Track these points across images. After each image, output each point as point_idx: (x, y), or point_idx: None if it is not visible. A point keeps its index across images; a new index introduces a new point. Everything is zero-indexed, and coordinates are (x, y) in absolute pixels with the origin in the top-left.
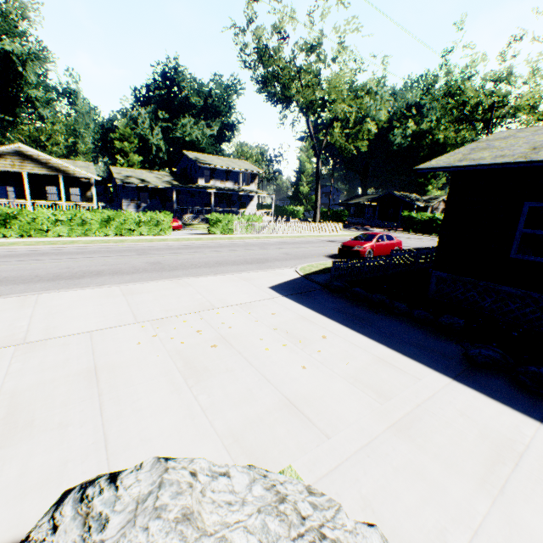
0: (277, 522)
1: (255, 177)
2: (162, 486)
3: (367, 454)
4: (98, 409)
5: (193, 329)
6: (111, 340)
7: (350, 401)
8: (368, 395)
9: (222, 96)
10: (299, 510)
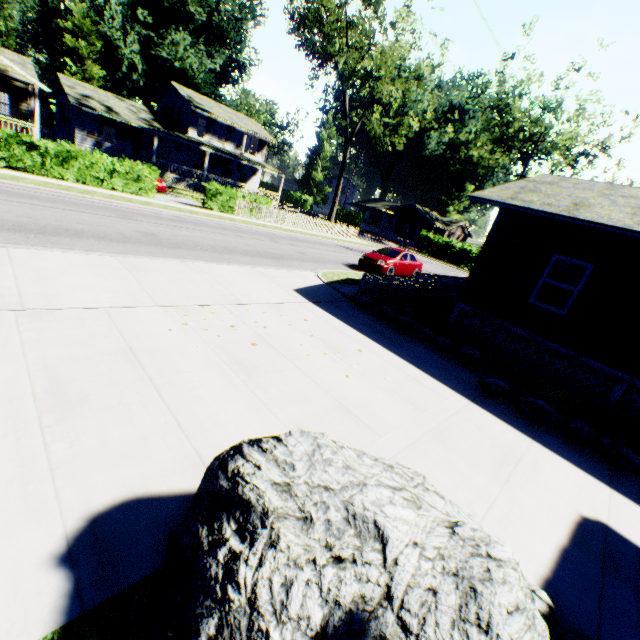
0: (398, 477)
1: (264, 146)
2: (320, 447)
3: (413, 451)
4: (156, 392)
5: (225, 323)
6: (136, 322)
7: (393, 410)
8: (407, 407)
9: (235, 17)
10: (406, 473)
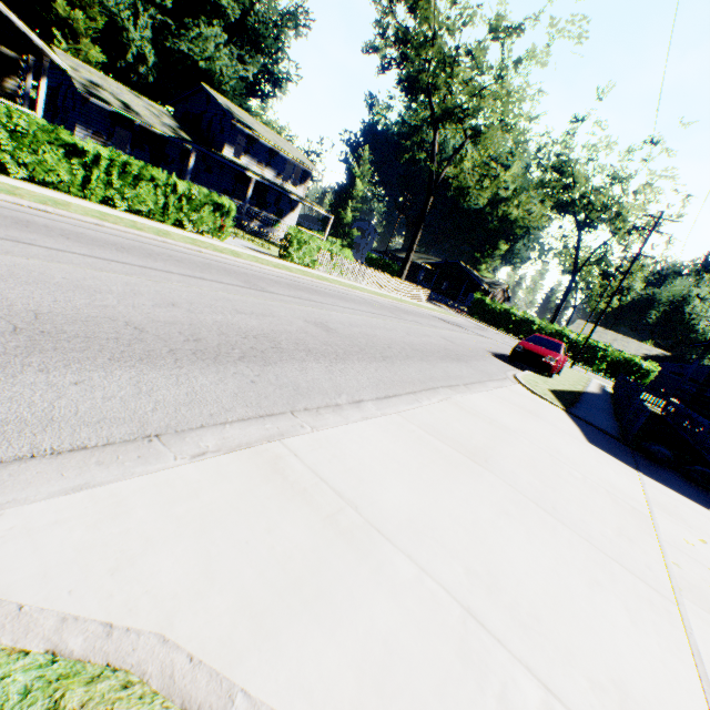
0: None
1: (308, 178)
2: None
3: None
4: None
5: None
6: None
7: None
8: None
9: (274, 21)
10: None
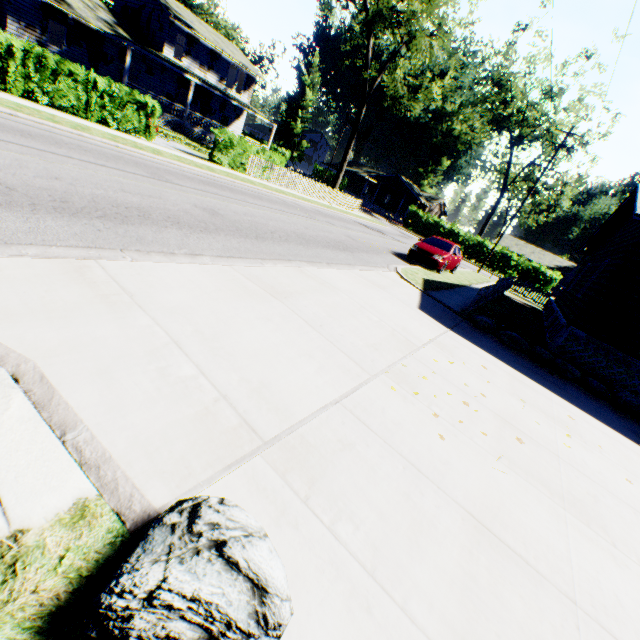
0: None
1: (252, 84)
2: None
3: None
4: None
5: (455, 399)
6: (398, 429)
7: None
8: None
9: None
10: None
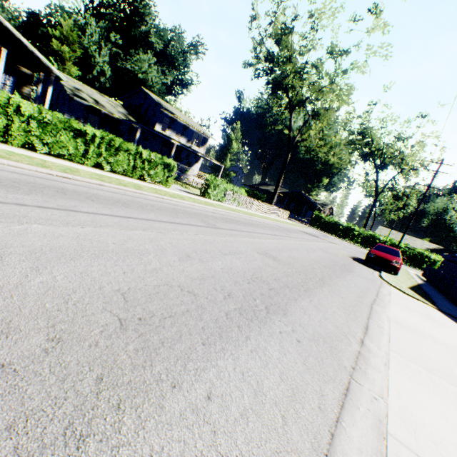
0: None
1: (206, 142)
2: None
3: None
4: None
5: None
6: None
7: None
8: None
9: (183, 50)
10: None
